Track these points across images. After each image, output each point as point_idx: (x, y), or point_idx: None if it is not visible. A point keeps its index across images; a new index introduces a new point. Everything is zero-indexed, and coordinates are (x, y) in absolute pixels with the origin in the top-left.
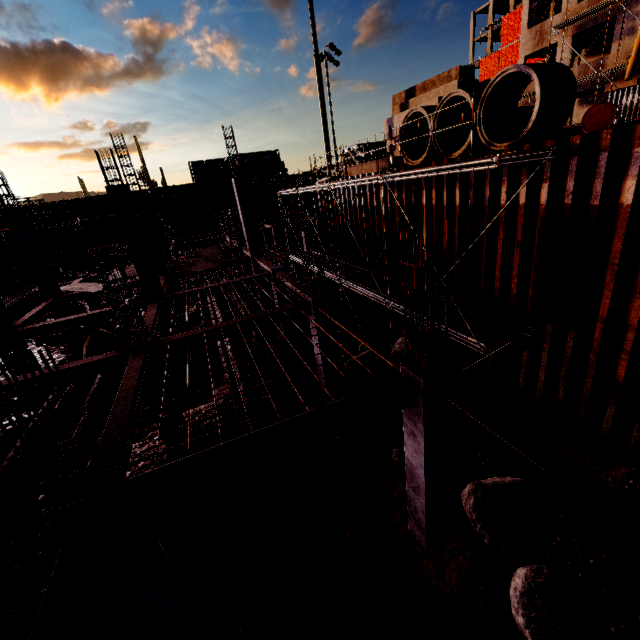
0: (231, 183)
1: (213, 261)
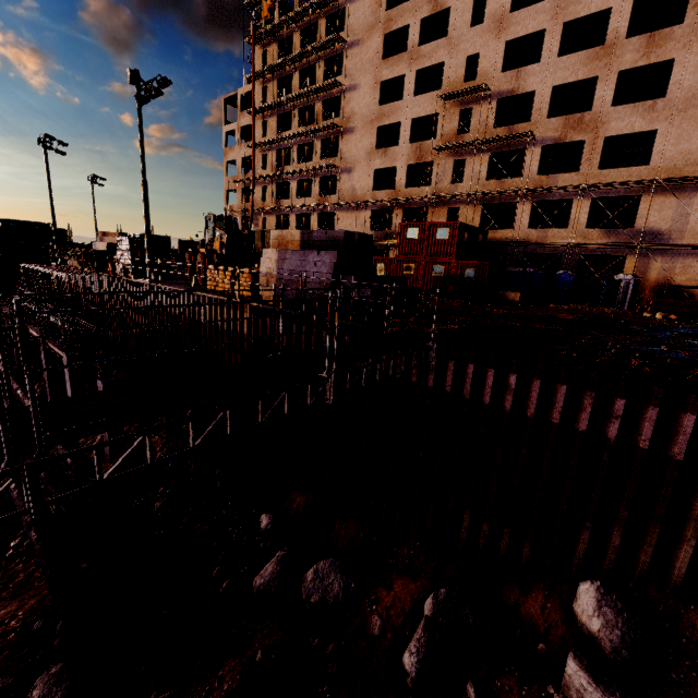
0: None
1: None
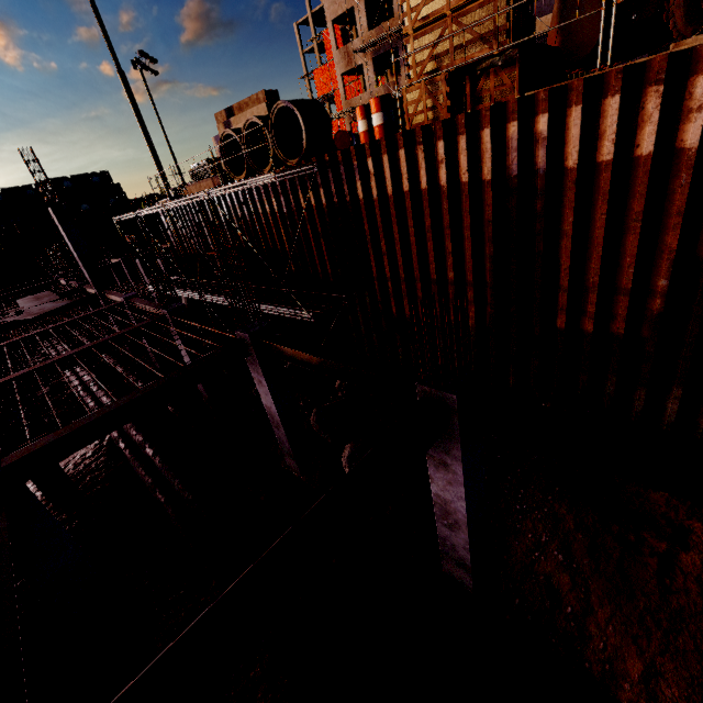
0: (50, 215)
1: (48, 305)
